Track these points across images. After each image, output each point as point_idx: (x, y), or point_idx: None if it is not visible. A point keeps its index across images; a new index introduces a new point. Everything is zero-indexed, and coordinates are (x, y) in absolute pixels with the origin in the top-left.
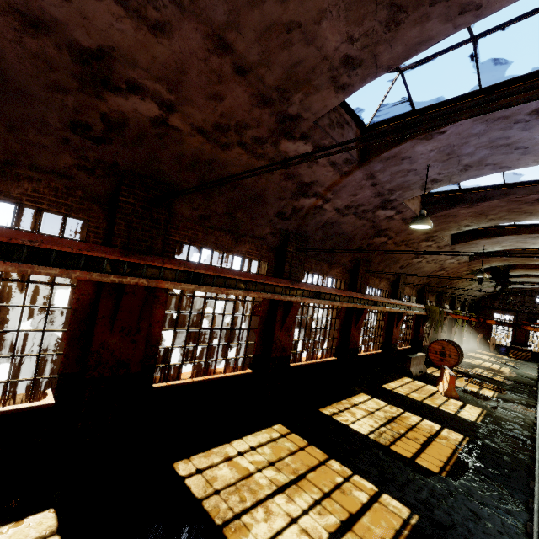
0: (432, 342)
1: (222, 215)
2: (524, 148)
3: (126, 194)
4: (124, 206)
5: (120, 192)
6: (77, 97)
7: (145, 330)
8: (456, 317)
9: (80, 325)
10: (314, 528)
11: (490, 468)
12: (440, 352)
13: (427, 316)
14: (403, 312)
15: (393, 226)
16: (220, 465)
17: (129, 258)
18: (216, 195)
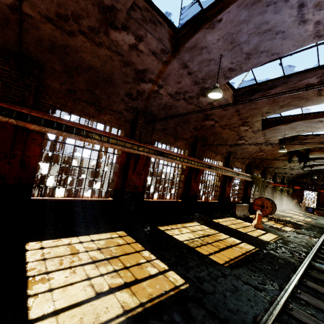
0: (255, 199)
1: (85, 91)
2: (282, 32)
3: (3, 63)
4: (1, 71)
5: None
6: None
7: (19, 157)
8: (274, 184)
9: None
10: (100, 284)
11: (265, 265)
12: (261, 205)
13: (252, 182)
14: (233, 176)
15: (215, 112)
16: (60, 246)
17: (0, 103)
18: (77, 75)
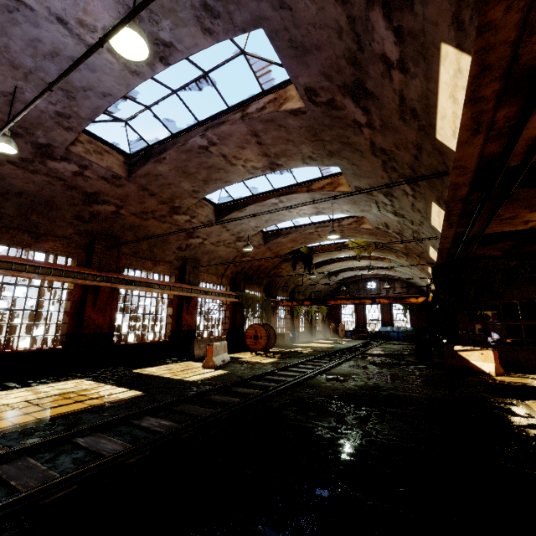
0: (248, 328)
1: None
2: None
3: None
4: None
5: None
6: None
7: None
8: (282, 304)
9: None
10: None
11: (106, 413)
12: (254, 336)
13: (242, 303)
14: (192, 296)
15: (104, 190)
16: None
17: None
18: None
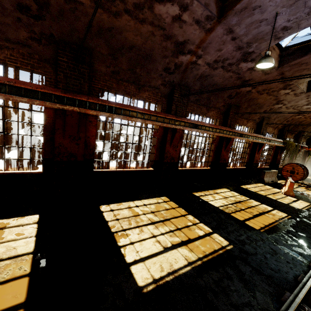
0: (285, 164)
1: (127, 71)
2: None
3: (61, 55)
4: (61, 63)
5: (58, 54)
6: None
7: (83, 138)
8: (308, 149)
9: (49, 134)
10: (164, 241)
11: (299, 232)
12: (291, 171)
13: (284, 147)
14: (264, 143)
15: (255, 77)
16: (124, 209)
17: (66, 94)
18: (120, 56)
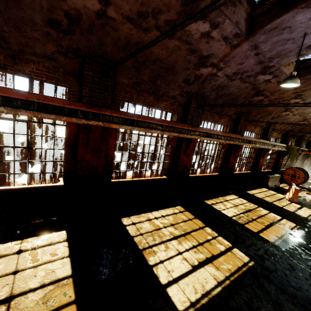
0: (287, 168)
1: (148, 82)
2: None
3: (87, 69)
4: (86, 77)
5: (84, 68)
6: (47, 0)
7: (104, 151)
8: (309, 153)
9: (71, 147)
10: (190, 258)
11: (310, 244)
12: (292, 175)
13: (287, 151)
14: (269, 148)
15: (269, 88)
16: (144, 222)
17: (91, 109)
18: (143, 68)
